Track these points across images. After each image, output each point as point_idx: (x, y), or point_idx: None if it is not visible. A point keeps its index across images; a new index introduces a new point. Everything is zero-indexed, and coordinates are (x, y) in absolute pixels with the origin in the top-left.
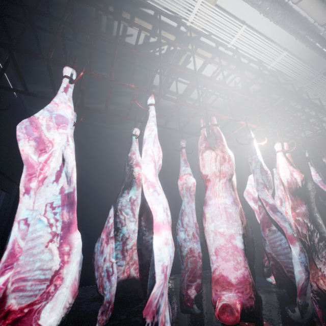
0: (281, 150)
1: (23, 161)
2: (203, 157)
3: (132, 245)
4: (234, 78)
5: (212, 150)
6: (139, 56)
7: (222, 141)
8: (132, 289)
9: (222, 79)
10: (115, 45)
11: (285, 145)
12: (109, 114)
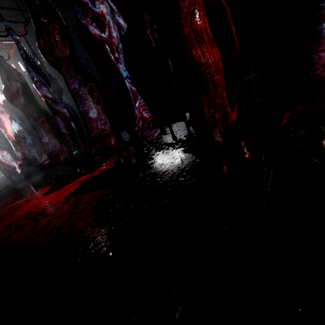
0: None
1: None
2: None
3: None
4: None
5: None
6: None
7: None
8: None
9: None
10: None
11: None
12: None
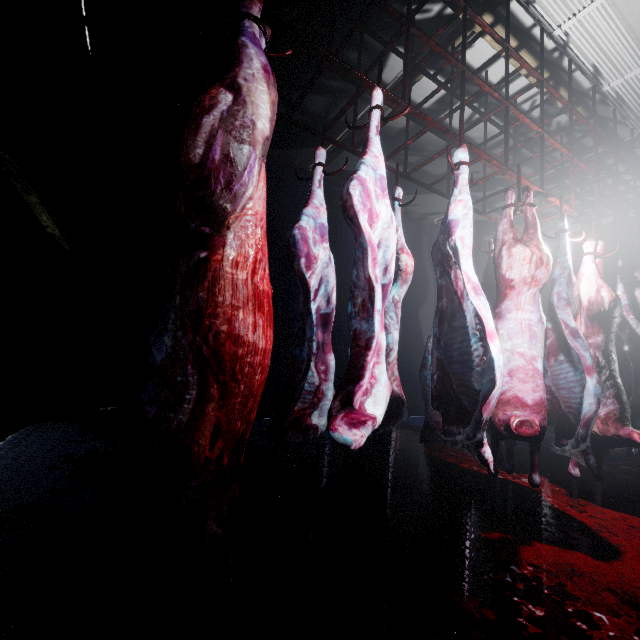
0: (593, 252)
1: (368, 242)
2: (513, 254)
3: (395, 358)
4: (535, 94)
5: (526, 245)
6: (433, 53)
7: (537, 233)
8: (400, 405)
9: (514, 93)
10: (408, 28)
11: (600, 245)
12: (356, 154)
